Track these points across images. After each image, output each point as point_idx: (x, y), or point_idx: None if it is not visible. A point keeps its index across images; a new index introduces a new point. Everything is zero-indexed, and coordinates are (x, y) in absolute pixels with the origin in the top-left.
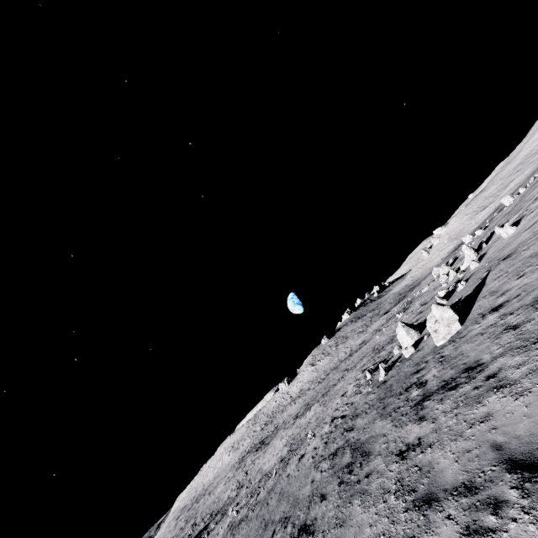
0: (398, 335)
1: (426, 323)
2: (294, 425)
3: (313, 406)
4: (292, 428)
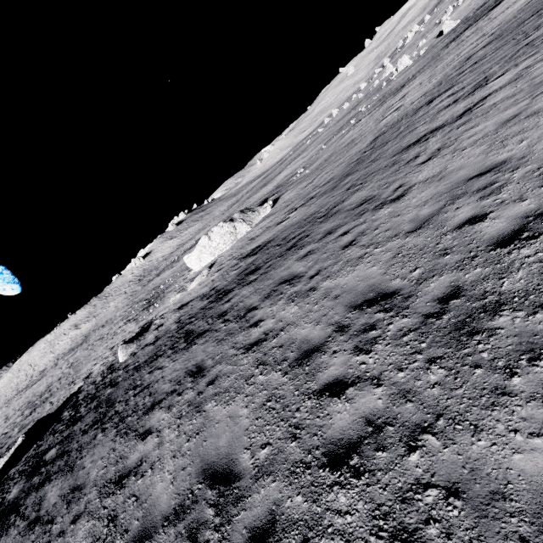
0: (403, 61)
1: (443, 27)
2: (278, 176)
3: (290, 165)
4: (277, 177)
